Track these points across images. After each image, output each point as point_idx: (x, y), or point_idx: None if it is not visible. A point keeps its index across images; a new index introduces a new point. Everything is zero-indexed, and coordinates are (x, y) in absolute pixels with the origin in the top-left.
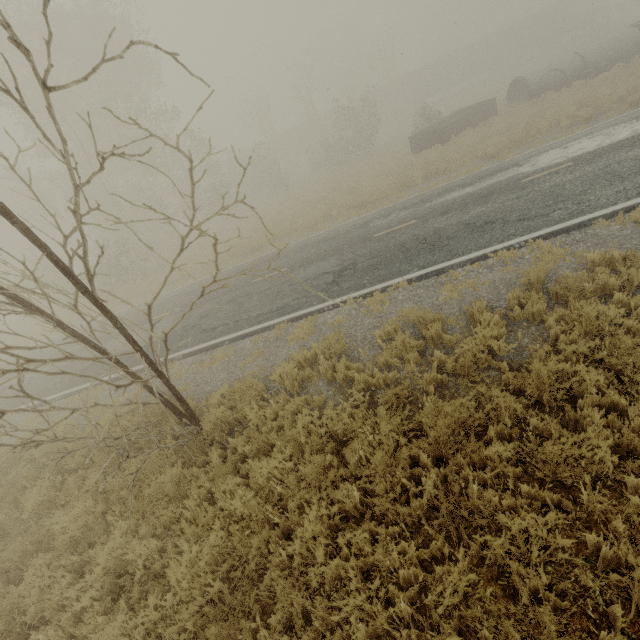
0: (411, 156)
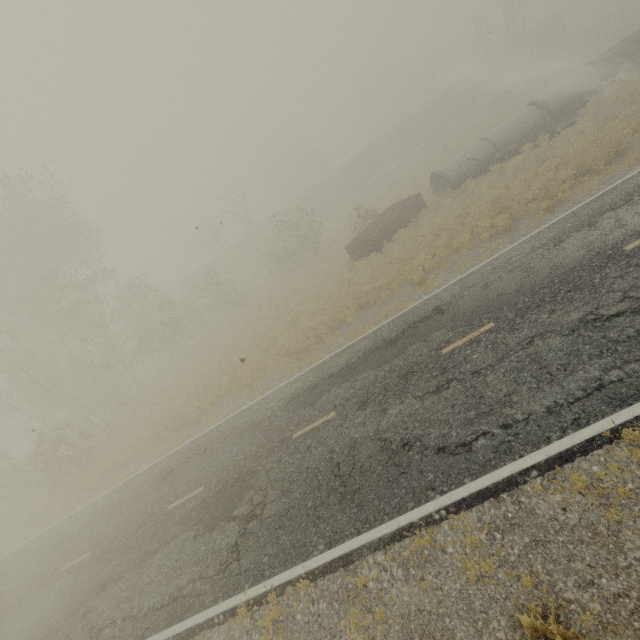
0: (350, 265)
